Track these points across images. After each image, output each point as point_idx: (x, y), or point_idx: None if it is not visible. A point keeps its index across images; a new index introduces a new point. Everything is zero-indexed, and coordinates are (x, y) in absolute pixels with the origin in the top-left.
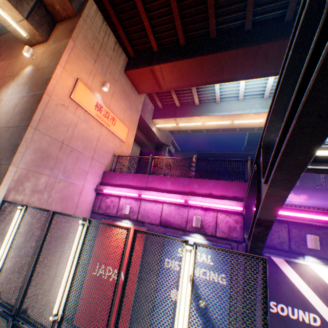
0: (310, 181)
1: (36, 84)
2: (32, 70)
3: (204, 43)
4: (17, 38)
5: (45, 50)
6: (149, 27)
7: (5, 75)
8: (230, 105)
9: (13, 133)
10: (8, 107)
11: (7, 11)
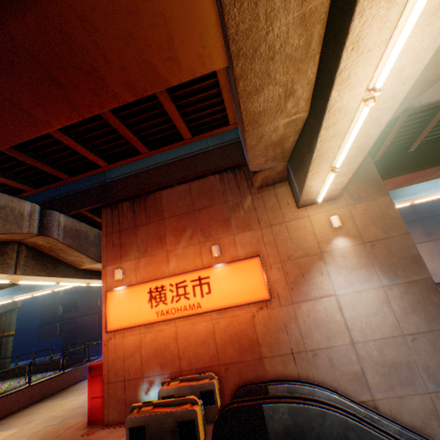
0: (433, 226)
1: (392, 264)
2: (354, 244)
3: (436, 147)
4: (298, 203)
5: (348, 212)
6: (387, 144)
7: (286, 253)
8: (409, 187)
9: (432, 341)
10: (365, 304)
11: (330, 186)
